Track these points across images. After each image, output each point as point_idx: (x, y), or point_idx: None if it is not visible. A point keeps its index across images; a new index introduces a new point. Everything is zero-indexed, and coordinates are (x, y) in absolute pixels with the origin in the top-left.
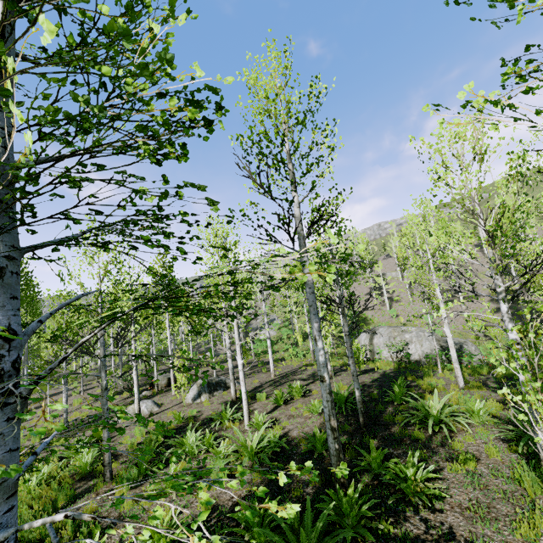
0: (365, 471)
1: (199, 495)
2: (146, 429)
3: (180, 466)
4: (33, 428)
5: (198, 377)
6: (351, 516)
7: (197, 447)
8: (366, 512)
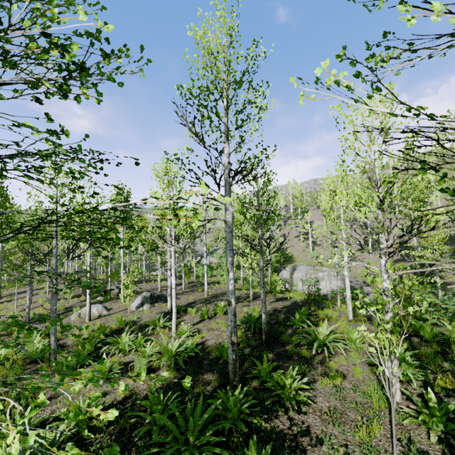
0: (256, 377)
1: (39, 396)
2: (93, 328)
3: (112, 359)
4: (1, 318)
5: (146, 290)
6: (234, 411)
7: (129, 346)
8: (245, 409)
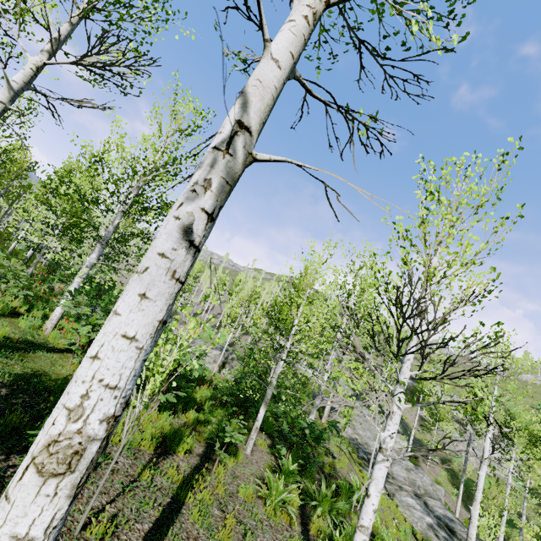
0: None
1: None
2: None
3: None
4: None
5: None
6: None
7: None
8: None
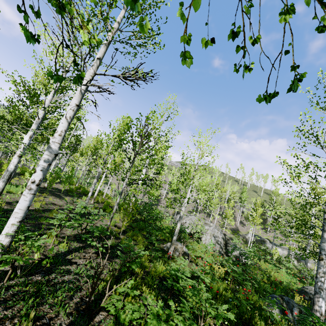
0: None
1: None
2: None
3: None
4: None
5: None
6: None
7: None
8: None
